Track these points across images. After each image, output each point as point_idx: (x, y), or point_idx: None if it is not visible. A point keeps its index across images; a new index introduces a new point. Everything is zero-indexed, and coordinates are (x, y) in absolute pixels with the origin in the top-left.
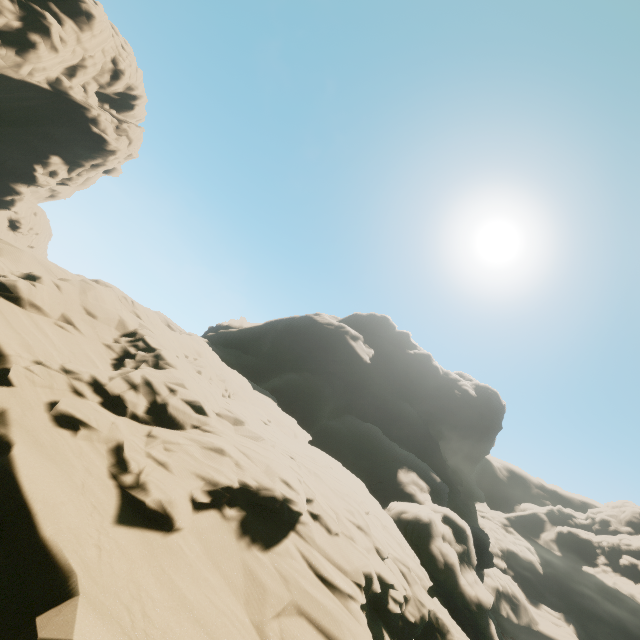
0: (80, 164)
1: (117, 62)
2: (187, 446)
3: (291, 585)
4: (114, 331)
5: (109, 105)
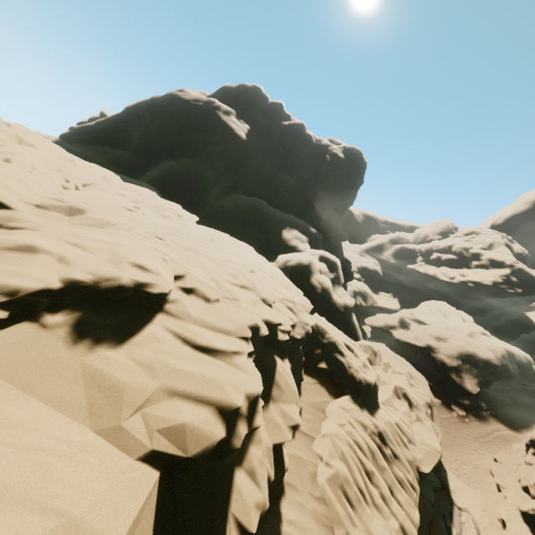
0: None
1: None
2: None
3: (157, 371)
4: None
5: None
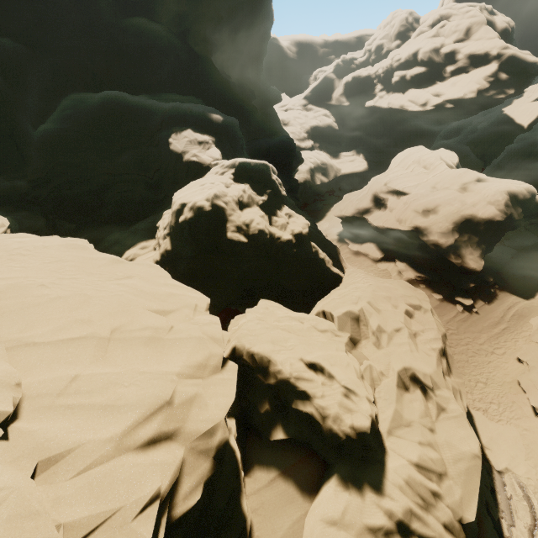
0: None
1: None
2: None
3: None
4: None
5: None
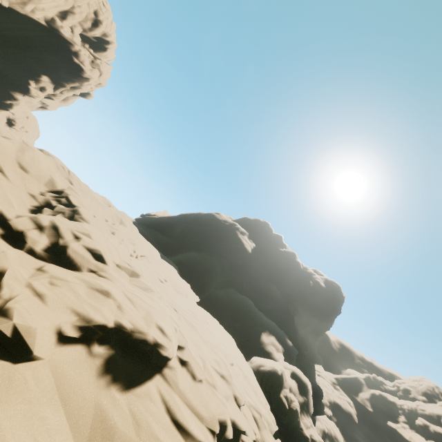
0: (63, 85)
1: (98, 14)
2: (74, 284)
3: (142, 430)
4: (43, 186)
5: (89, 45)
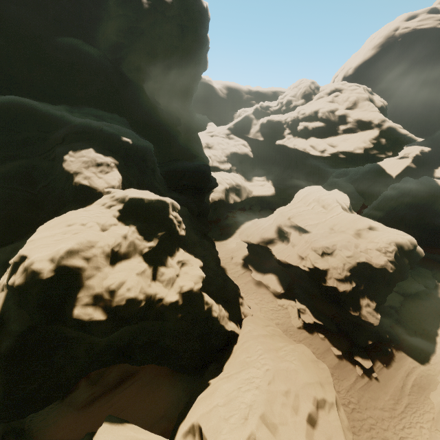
0: None
1: None
2: None
3: None
4: None
5: None
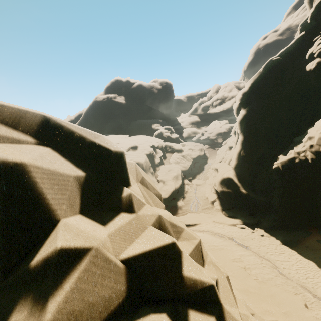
0: None
1: None
2: None
3: (141, 150)
4: None
5: None
